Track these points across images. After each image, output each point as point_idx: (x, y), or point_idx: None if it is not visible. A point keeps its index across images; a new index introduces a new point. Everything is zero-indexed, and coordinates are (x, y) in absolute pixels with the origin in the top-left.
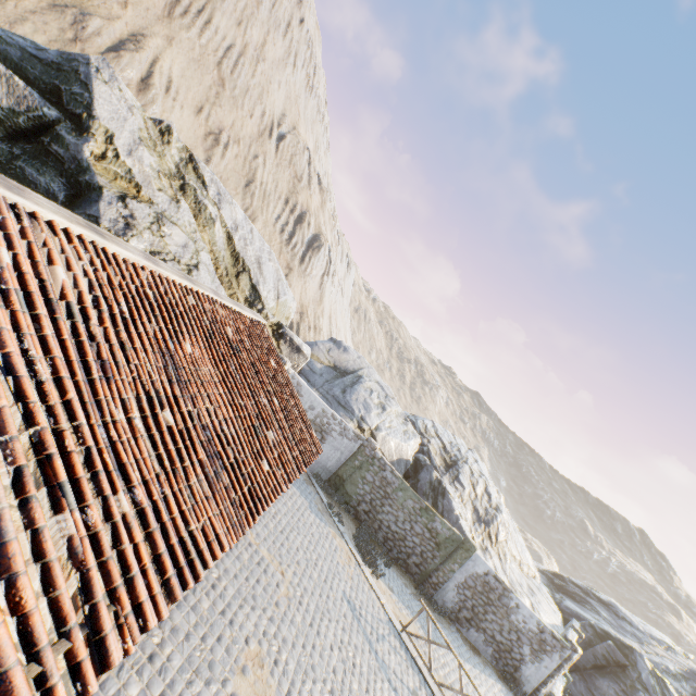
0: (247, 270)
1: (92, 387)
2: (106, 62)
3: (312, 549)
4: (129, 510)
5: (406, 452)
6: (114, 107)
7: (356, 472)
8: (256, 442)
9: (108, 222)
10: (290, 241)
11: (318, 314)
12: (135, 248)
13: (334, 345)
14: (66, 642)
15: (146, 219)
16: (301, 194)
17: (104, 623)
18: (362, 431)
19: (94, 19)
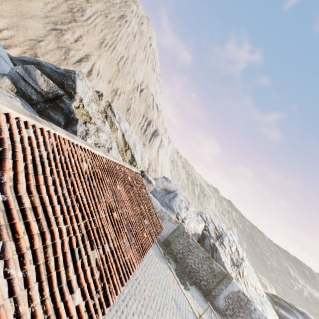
0: (130, 148)
1: (96, 205)
2: (81, 72)
3: (157, 274)
4: (109, 250)
5: (198, 230)
6: (83, 88)
7: (175, 238)
8: (141, 224)
9: (80, 133)
10: (145, 133)
11: (156, 164)
12: (100, 150)
13: (165, 179)
14: (98, 294)
15: (93, 130)
16: (149, 113)
17: (107, 289)
18: (178, 219)
19: (72, 51)
